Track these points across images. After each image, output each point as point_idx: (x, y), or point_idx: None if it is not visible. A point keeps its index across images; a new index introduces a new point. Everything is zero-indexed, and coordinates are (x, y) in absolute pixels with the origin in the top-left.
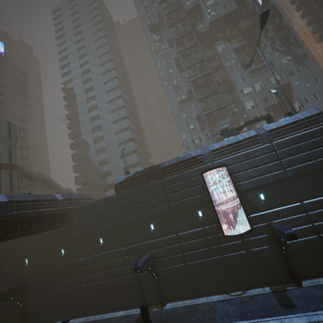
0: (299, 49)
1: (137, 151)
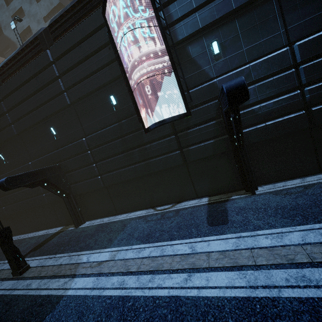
0: None
1: None
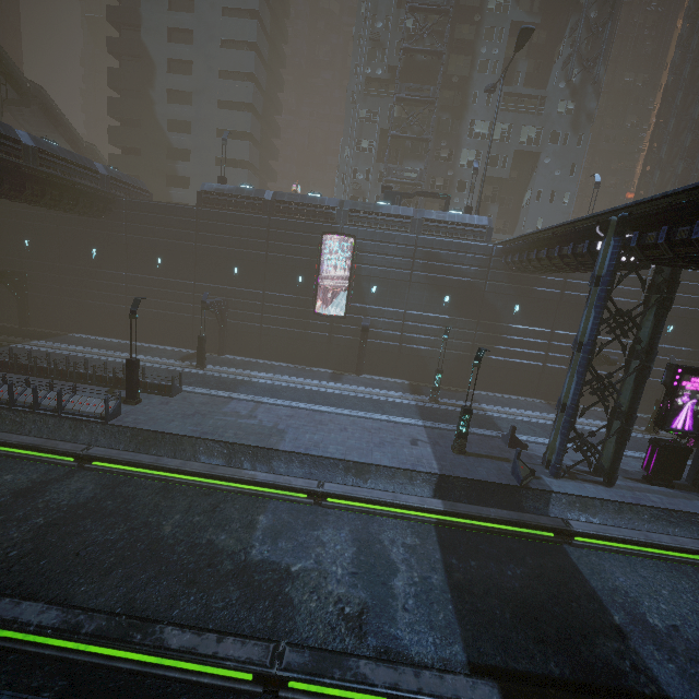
0: (594, 99)
1: (253, 137)
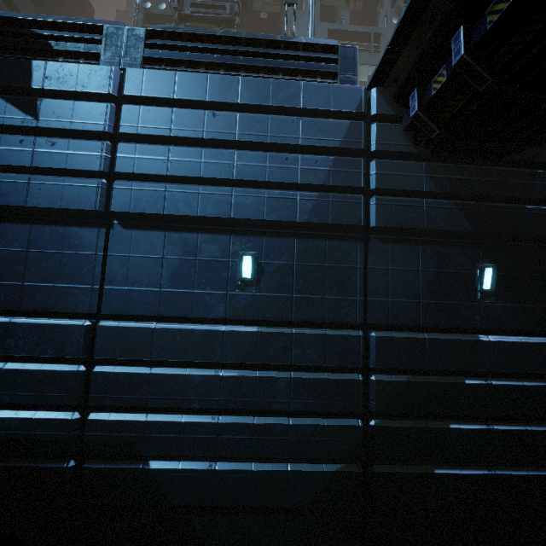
0: None
1: None
